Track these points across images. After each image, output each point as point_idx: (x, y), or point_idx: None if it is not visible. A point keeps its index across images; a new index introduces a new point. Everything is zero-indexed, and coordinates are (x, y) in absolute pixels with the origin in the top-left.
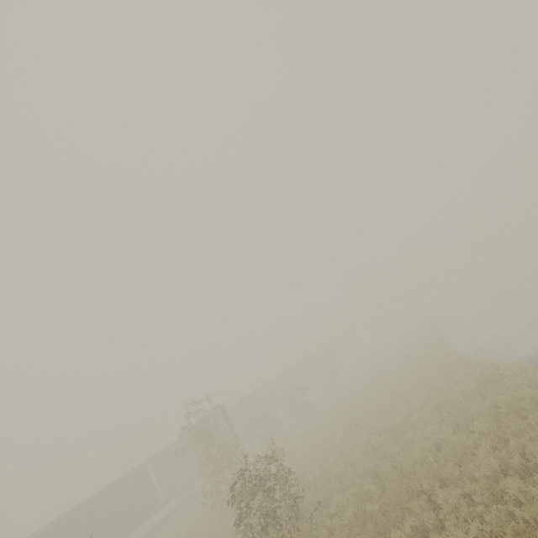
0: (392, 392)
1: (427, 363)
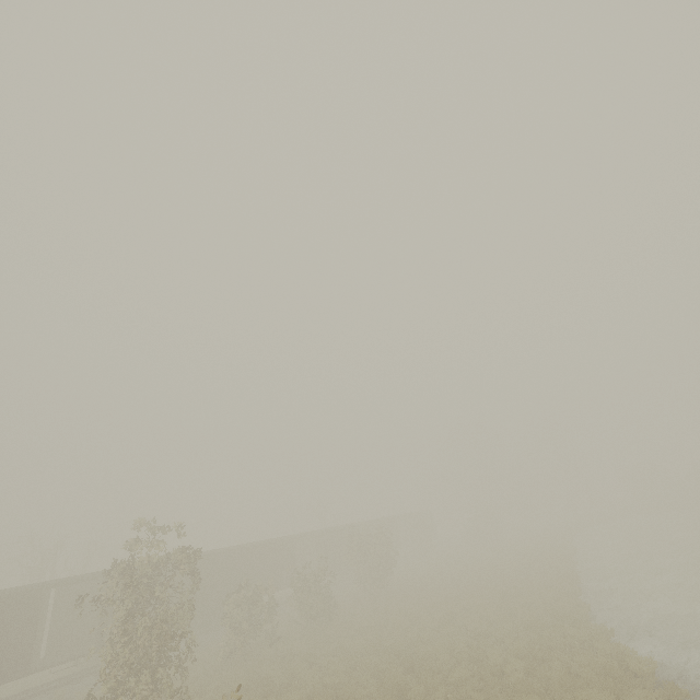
0: (481, 659)
1: (558, 632)
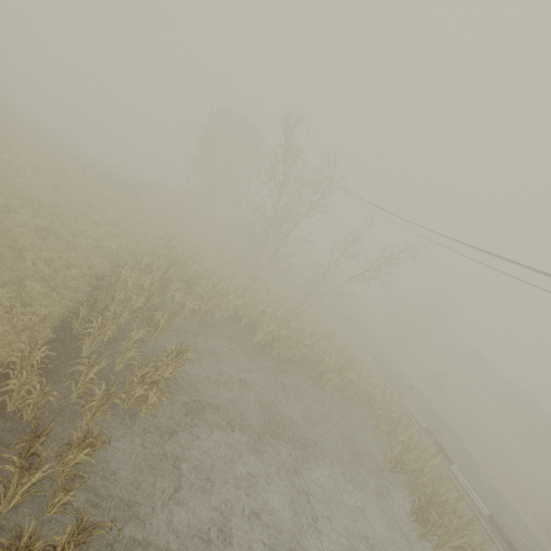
0: None
1: None
